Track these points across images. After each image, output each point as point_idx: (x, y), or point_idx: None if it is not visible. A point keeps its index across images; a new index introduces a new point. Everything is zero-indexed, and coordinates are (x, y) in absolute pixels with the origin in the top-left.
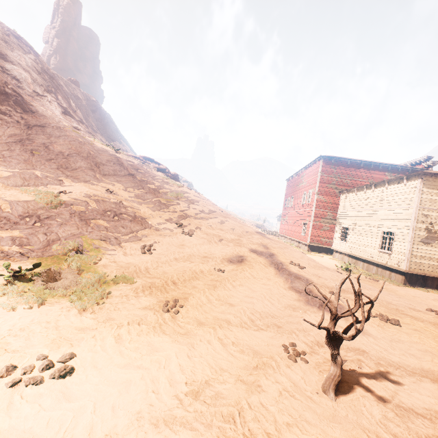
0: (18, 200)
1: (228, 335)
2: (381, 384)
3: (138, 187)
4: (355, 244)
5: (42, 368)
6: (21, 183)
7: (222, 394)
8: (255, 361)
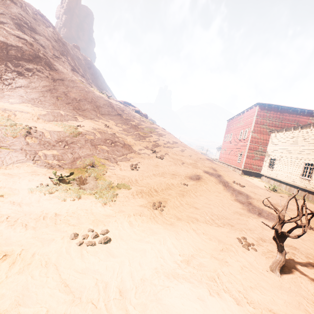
0: (53, 131)
1: (199, 227)
2: (312, 271)
3: (124, 124)
4: (280, 171)
5: (93, 236)
6: (52, 119)
7: (204, 264)
8: (221, 246)
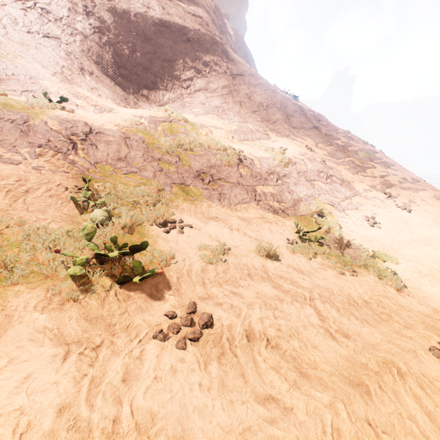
0: (260, 157)
1: None
2: None
3: (326, 143)
4: None
5: None
6: (243, 137)
7: None
8: None
